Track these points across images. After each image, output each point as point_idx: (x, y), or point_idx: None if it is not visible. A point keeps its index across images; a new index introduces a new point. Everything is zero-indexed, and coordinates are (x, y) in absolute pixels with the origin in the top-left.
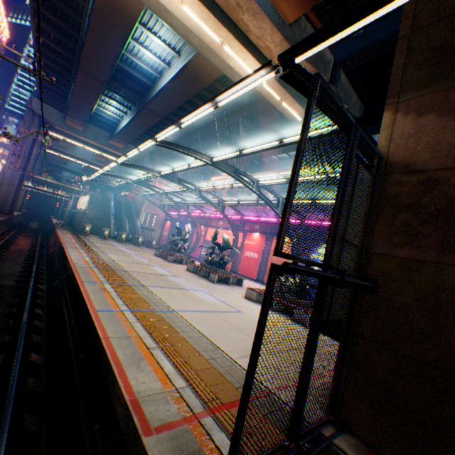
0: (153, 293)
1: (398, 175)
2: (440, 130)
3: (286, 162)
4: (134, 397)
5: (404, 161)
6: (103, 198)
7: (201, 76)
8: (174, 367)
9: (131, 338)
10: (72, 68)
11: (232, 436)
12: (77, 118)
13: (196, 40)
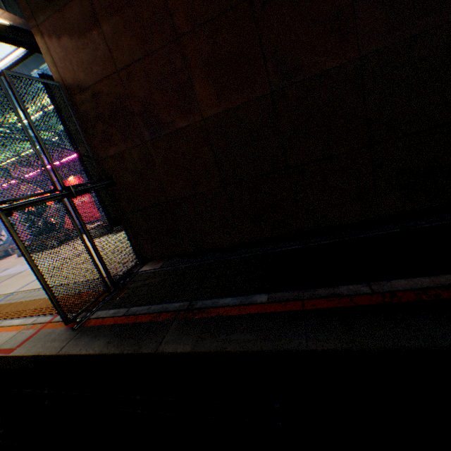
0: None
1: (79, 96)
2: (78, 51)
3: None
4: None
5: (75, 83)
6: None
7: None
8: (25, 318)
9: None
10: None
11: (56, 308)
12: None
13: None
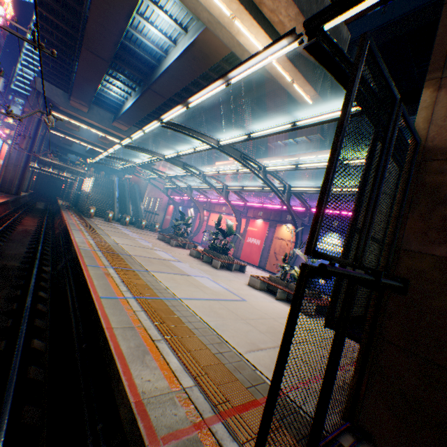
0: (157, 279)
1: (439, 163)
2: None
3: (292, 148)
4: (138, 398)
5: (446, 146)
6: (107, 181)
7: (208, 55)
8: (180, 363)
9: (136, 328)
10: (76, 46)
11: None
12: (81, 99)
13: (205, 13)
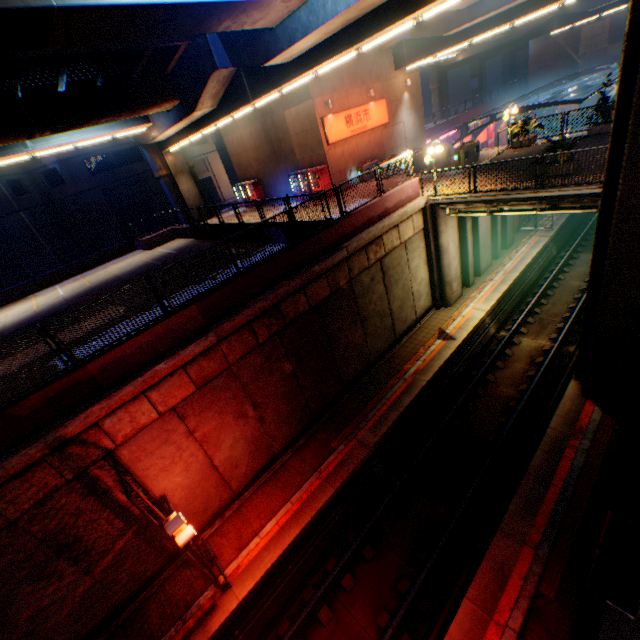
0: None
1: None
2: None
3: None
4: None
5: None
6: None
7: None
8: None
9: None
10: None
11: None
12: None
13: None
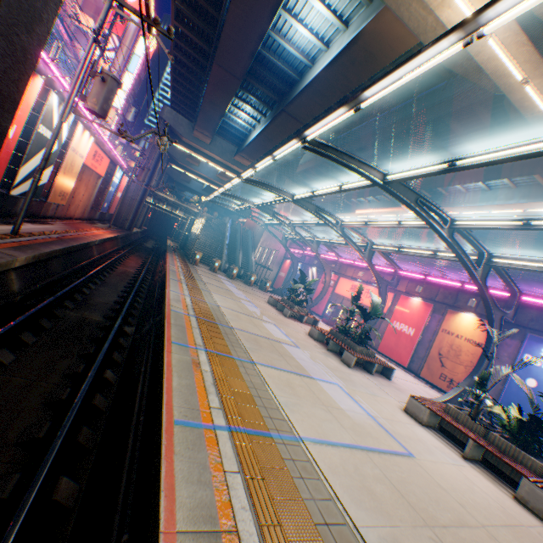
0: (265, 383)
1: None
2: None
3: (479, 195)
4: None
5: None
6: (219, 223)
7: (375, 54)
8: None
9: (221, 541)
10: (207, 64)
11: None
12: (204, 128)
13: None
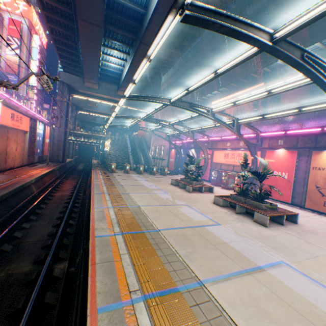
0: None
1: None
2: None
3: None
4: None
5: None
6: (121, 139)
7: None
8: None
9: None
10: (75, 25)
11: None
12: (90, 78)
13: None
